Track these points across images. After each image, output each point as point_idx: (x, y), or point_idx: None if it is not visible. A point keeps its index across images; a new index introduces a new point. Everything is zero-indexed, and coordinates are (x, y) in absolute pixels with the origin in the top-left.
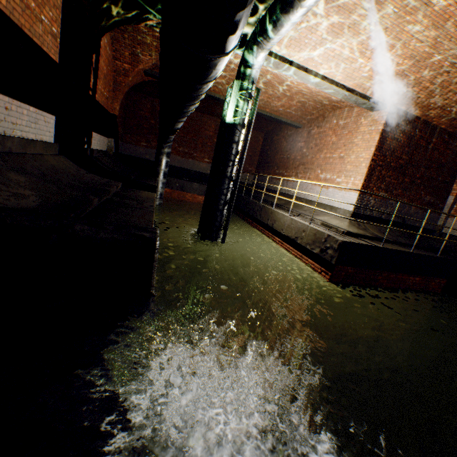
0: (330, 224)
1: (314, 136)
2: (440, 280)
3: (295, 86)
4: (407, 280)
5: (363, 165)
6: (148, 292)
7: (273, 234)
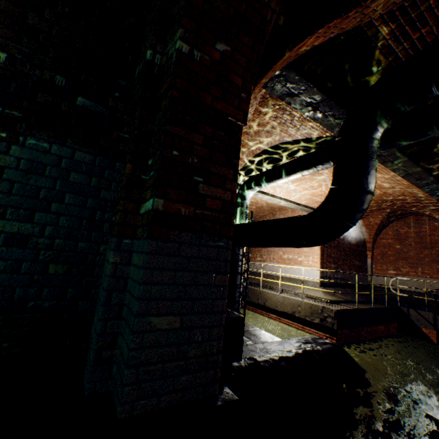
0: (313, 296)
1: None
2: (393, 324)
3: (258, 200)
4: (377, 329)
5: (316, 247)
6: (367, 373)
7: (267, 311)
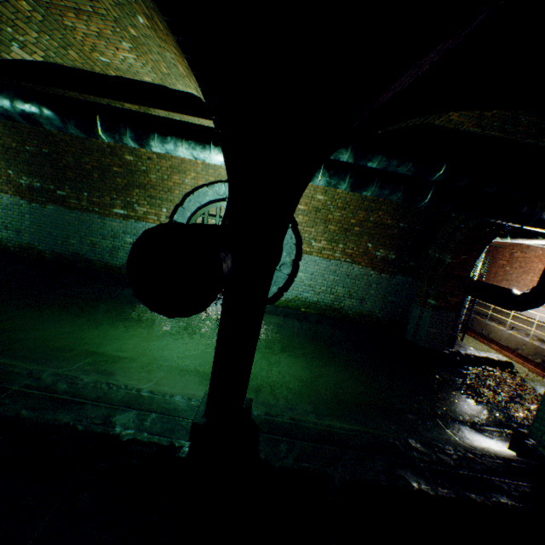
0: None
1: (517, 258)
2: None
3: None
4: None
5: None
6: (518, 374)
7: (488, 342)
